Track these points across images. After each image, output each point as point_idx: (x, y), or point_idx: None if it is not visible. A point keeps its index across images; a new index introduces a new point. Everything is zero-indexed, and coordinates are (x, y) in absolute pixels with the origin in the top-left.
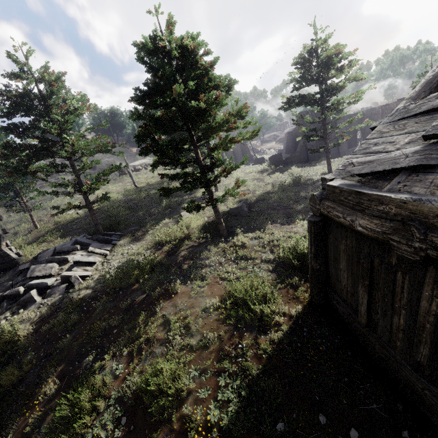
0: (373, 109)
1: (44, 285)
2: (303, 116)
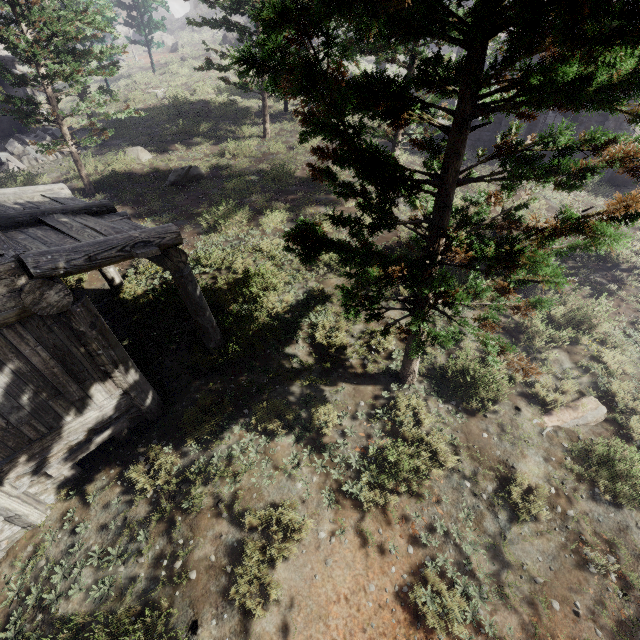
0: None
1: (1, 160)
2: None
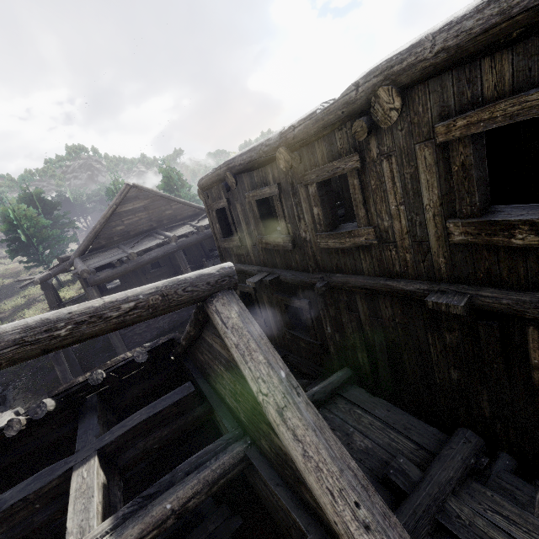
0: None
1: None
2: None
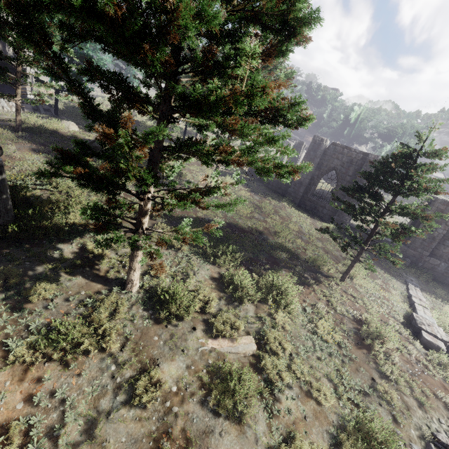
0: (444, 202)
1: None
2: (313, 141)
